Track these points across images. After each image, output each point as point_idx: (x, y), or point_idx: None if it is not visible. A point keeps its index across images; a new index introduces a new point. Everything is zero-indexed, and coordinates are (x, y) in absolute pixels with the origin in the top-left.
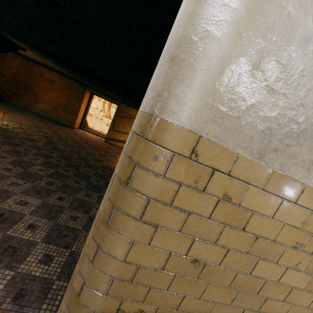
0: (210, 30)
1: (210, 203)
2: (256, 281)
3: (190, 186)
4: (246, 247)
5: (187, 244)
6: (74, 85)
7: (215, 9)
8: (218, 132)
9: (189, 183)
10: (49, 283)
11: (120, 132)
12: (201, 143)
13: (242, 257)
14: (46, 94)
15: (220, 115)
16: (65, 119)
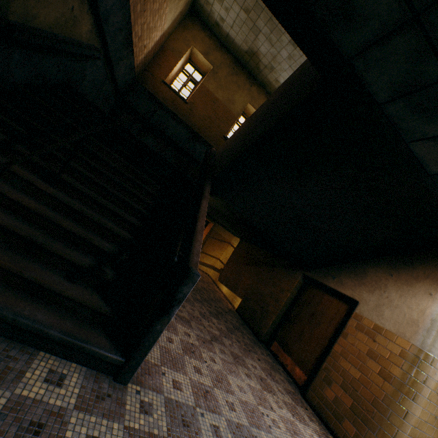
0: None
1: None
2: None
3: None
4: None
5: (435, 409)
6: None
7: None
8: None
9: None
10: (326, 436)
11: (207, 254)
12: None
13: None
14: None
15: None
16: None
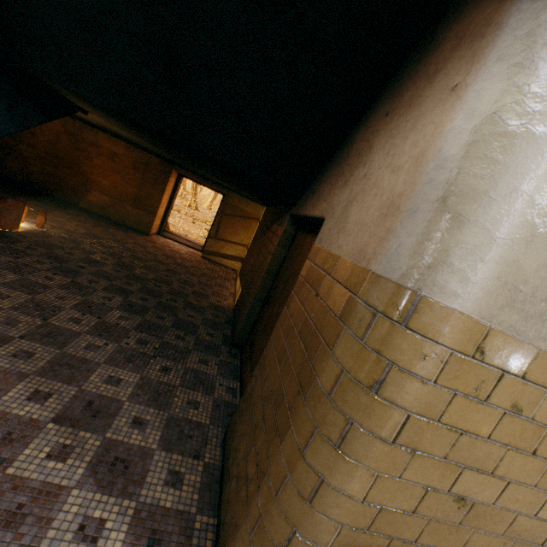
0: (519, 187)
1: (491, 417)
2: (542, 526)
3: (467, 395)
4: (534, 478)
5: (452, 476)
6: (152, 162)
7: (528, 159)
8: (515, 321)
9: (466, 391)
10: (188, 519)
11: (228, 242)
12: (491, 336)
13: (526, 491)
14: (103, 177)
15: (522, 298)
16: (135, 219)
